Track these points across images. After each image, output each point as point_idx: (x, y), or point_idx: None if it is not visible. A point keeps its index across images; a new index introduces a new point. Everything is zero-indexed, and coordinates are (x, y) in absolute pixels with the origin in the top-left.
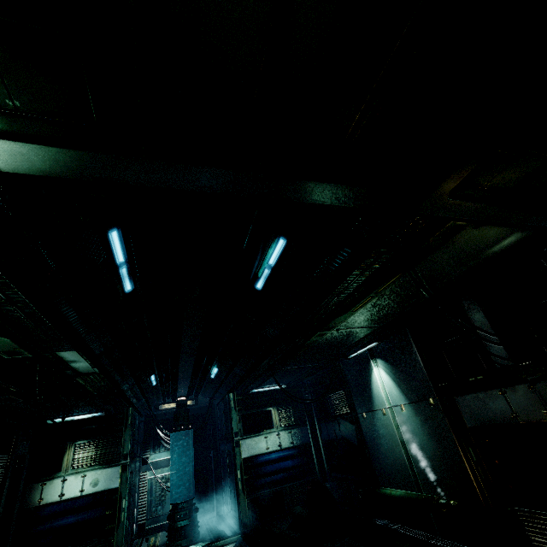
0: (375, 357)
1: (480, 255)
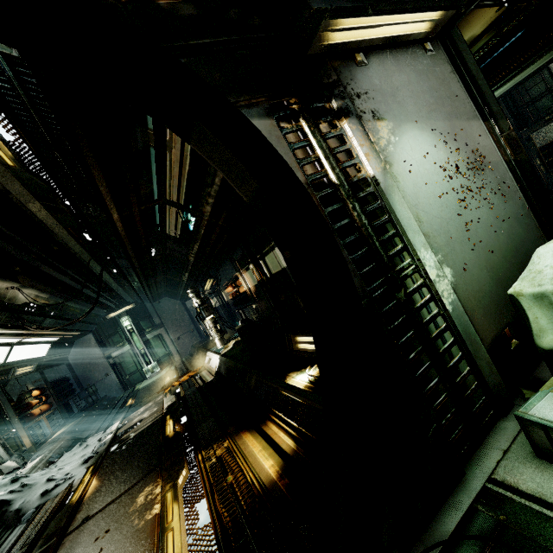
0: None
1: None
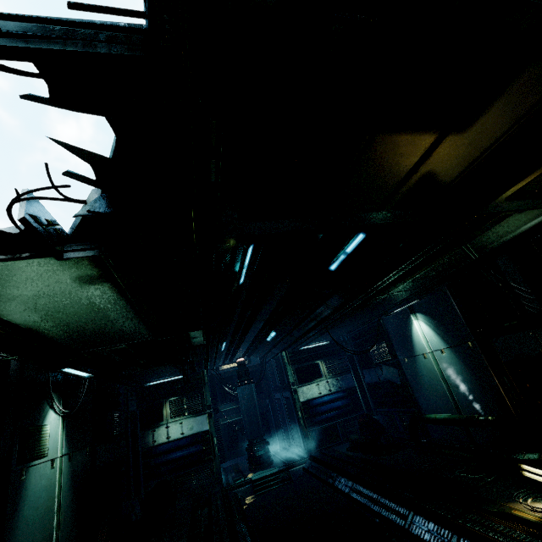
0: (415, 312)
1: (520, 228)
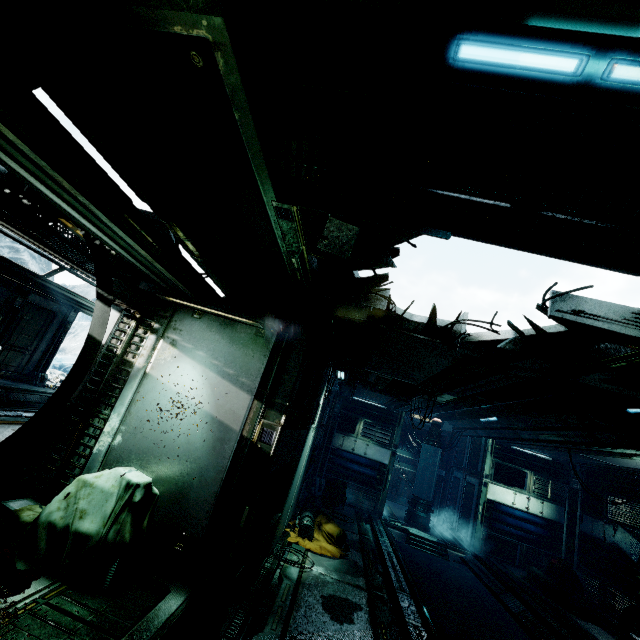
0: None
1: None
